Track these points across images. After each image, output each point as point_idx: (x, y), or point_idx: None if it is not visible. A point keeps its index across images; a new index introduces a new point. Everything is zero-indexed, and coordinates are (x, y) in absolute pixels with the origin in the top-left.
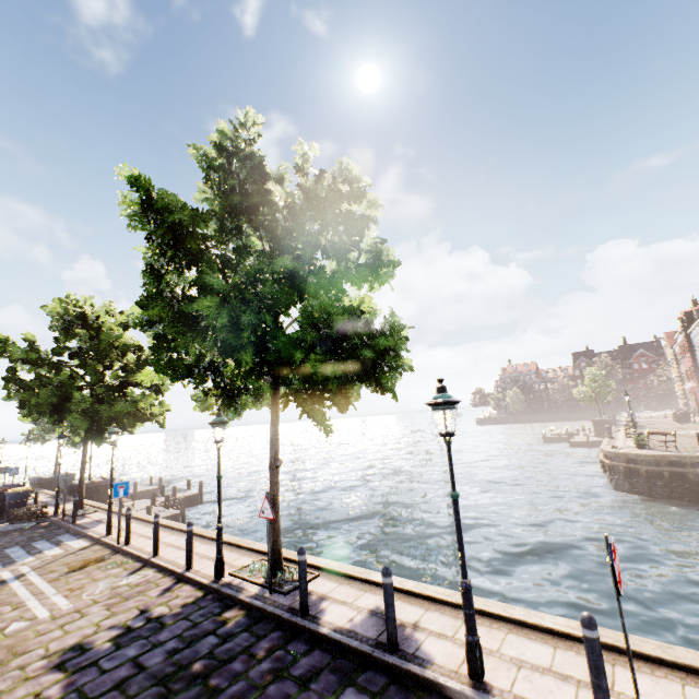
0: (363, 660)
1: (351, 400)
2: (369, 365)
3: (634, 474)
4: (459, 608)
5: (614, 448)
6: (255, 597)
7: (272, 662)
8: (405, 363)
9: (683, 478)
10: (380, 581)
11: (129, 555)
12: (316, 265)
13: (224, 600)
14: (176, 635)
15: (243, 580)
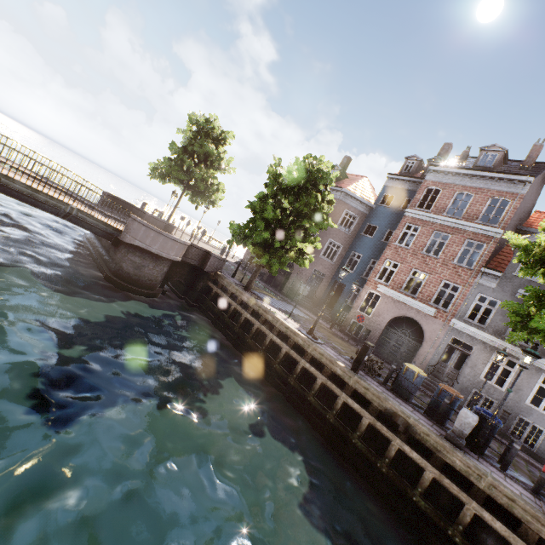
0: None
1: None
2: None
3: None
4: None
5: None
6: None
7: None
8: None
9: None
10: None
11: None
12: None
13: None
14: None
15: None
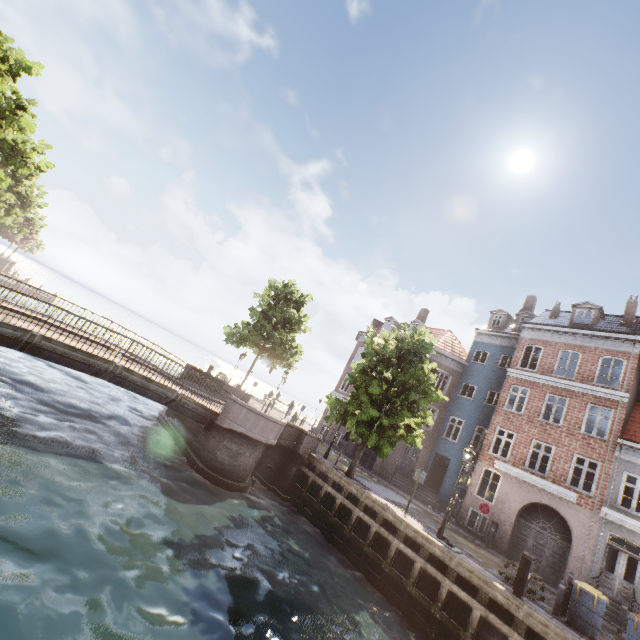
0: None
1: None
2: None
3: None
4: None
5: None
6: None
7: None
8: None
9: None
10: None
11: None
12: None
13: None
14: None
15: None
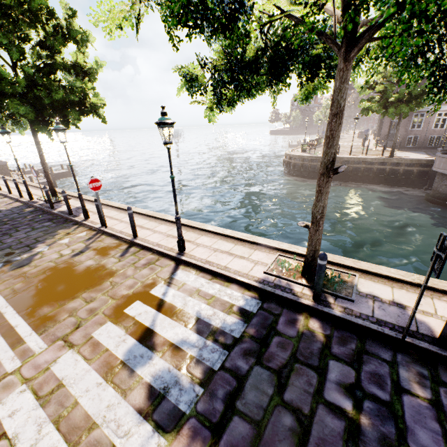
0: (61, 217)
1: (73, 123)
2: (59, 106)
3: (291, 165)
4: (108, 206)
5: (290, 151)
6: (40, 205)
7: (31, 218)
8: (97, 103)
9: (307, 167)
10: (90, 200)
11: (0, 194)
12: (21, 34)
13: (29, 206)
14: (4, 214)
15: (40, 200)
